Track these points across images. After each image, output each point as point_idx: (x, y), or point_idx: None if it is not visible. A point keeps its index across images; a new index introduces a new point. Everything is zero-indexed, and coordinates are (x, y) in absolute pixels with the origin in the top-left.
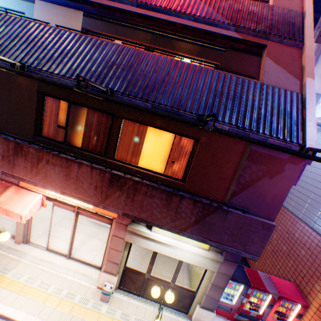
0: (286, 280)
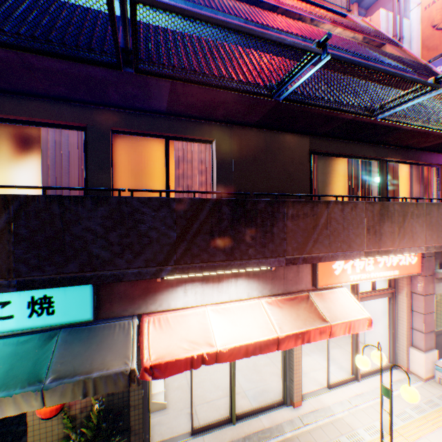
0: None
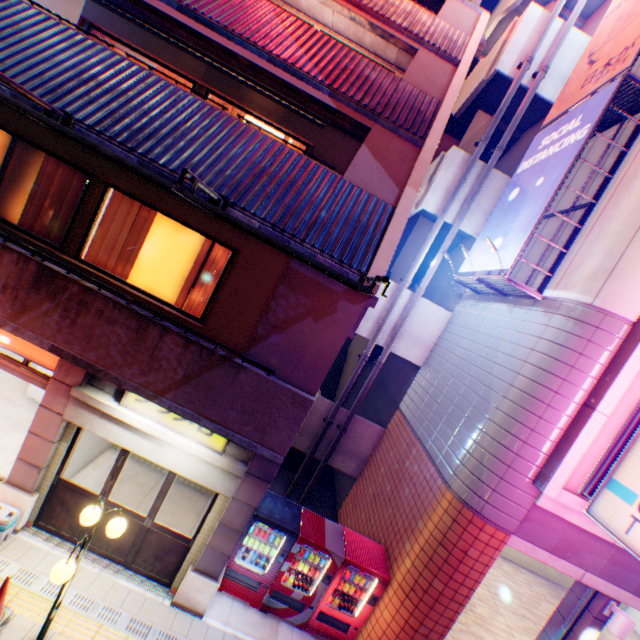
0: (371, 539)
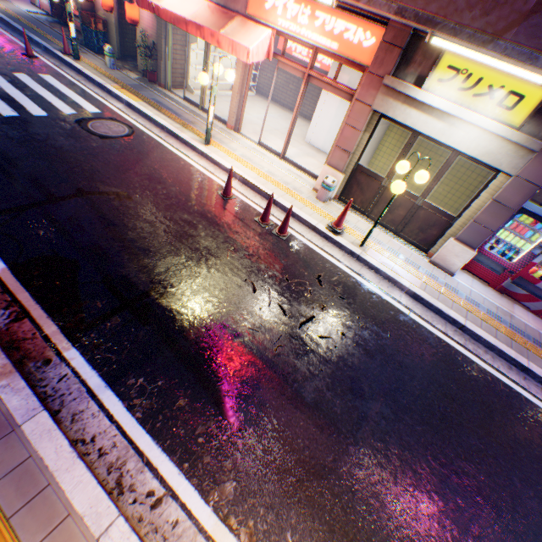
0: None
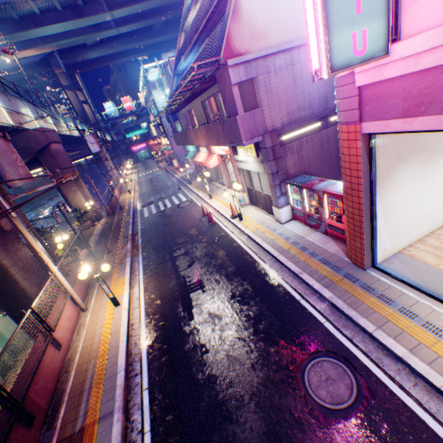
0: None
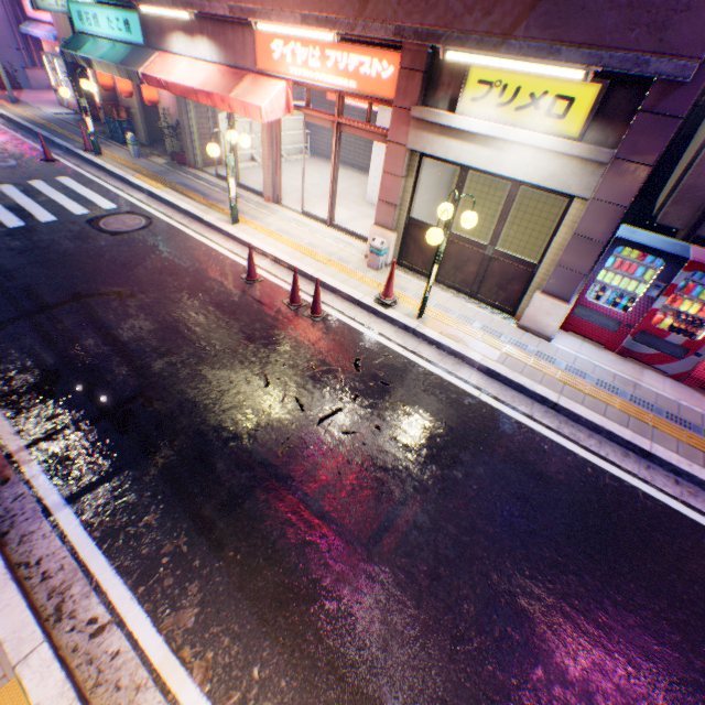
0: None
